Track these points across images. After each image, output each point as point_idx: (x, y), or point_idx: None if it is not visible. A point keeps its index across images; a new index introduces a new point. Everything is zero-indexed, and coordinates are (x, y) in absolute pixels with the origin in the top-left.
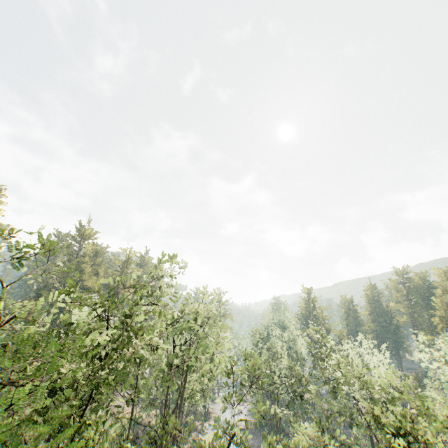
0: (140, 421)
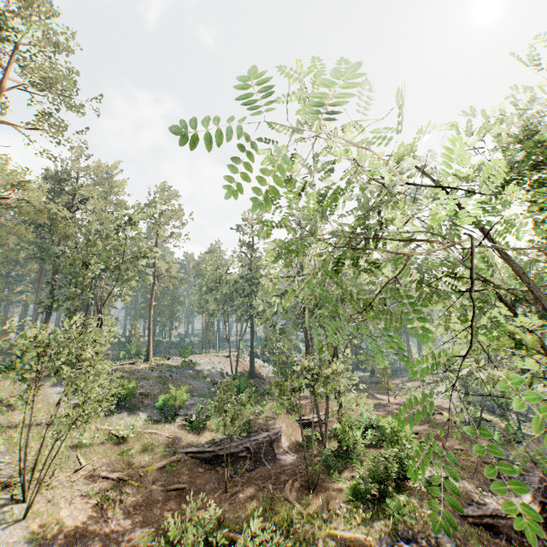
0: None
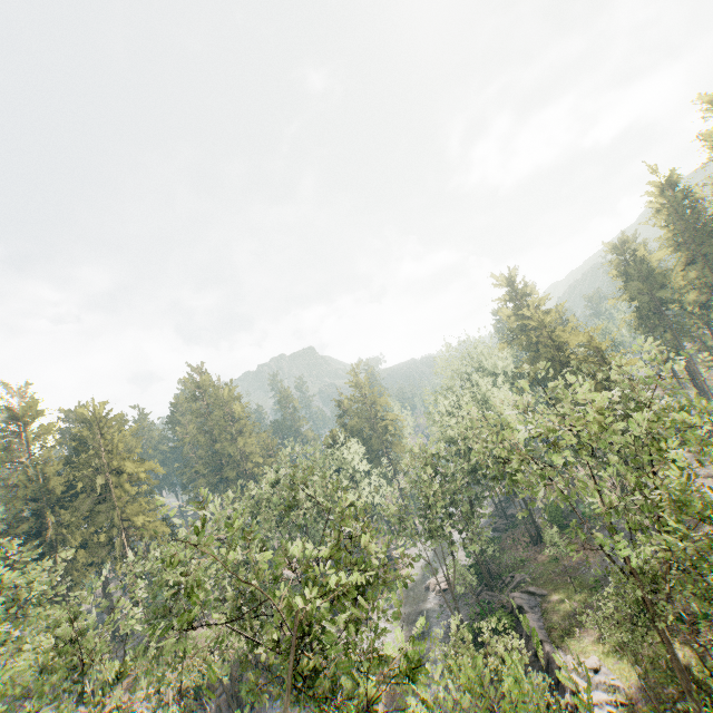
0: (240, 654)
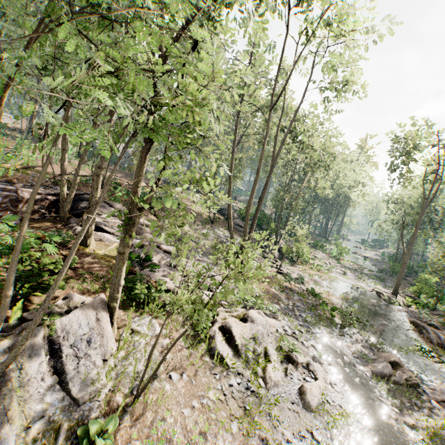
0: None
